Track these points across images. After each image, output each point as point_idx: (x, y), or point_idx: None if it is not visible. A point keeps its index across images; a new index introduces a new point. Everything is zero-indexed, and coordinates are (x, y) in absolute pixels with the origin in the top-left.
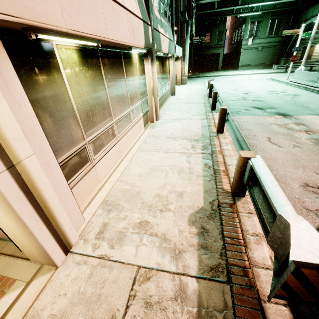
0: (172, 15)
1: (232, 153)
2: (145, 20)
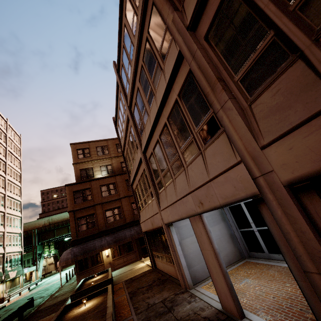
0: (22, 262)
1: (16, 298)
2: (1, 276)
